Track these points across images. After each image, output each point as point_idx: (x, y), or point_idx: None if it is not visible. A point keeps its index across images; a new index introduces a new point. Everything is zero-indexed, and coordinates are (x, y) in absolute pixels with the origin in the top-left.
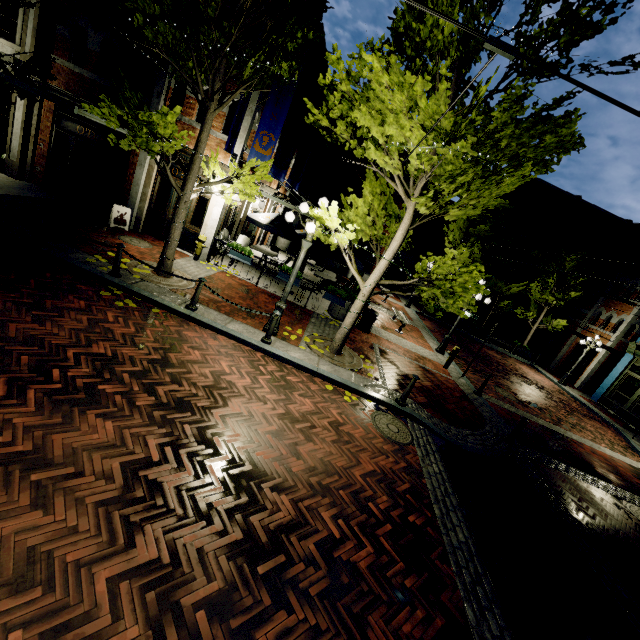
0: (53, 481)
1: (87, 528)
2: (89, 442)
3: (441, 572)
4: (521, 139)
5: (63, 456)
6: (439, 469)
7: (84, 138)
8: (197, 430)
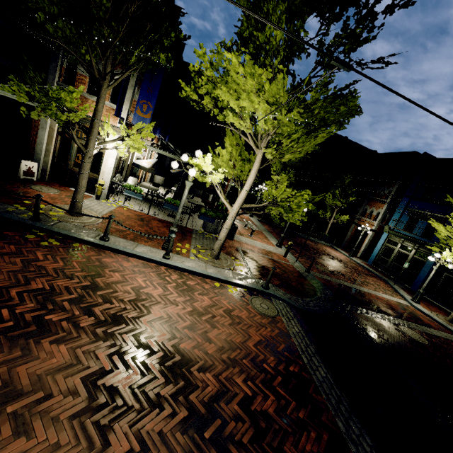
0: (27, 408)
1: (67, 441)
2: (50, 367)
3: (318, 401)
4: (326, 109)
5: (30, 384)
6: (299, 329)
7: None
8: (133, 337)
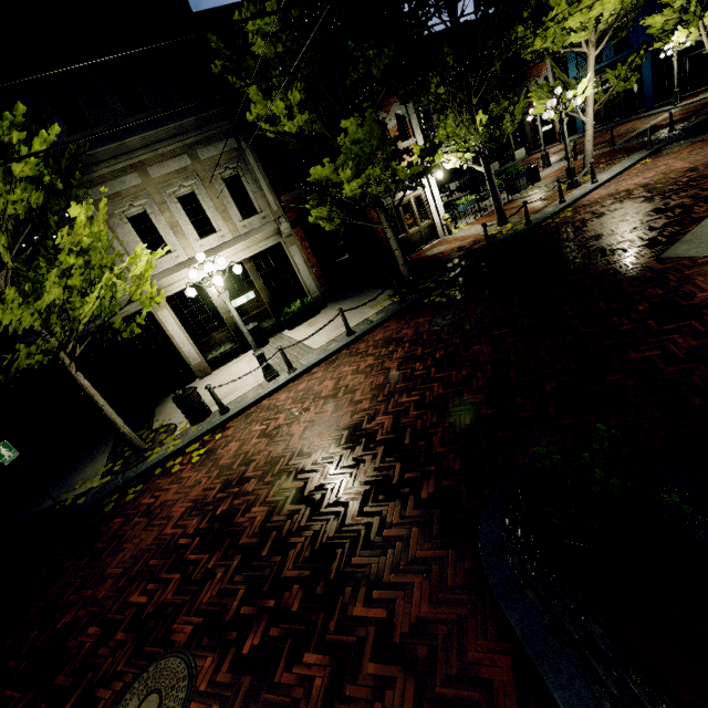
0: None
1: None
2: None
3: None
4: None
5: None
6: None
7: (330, 238)
8: None
